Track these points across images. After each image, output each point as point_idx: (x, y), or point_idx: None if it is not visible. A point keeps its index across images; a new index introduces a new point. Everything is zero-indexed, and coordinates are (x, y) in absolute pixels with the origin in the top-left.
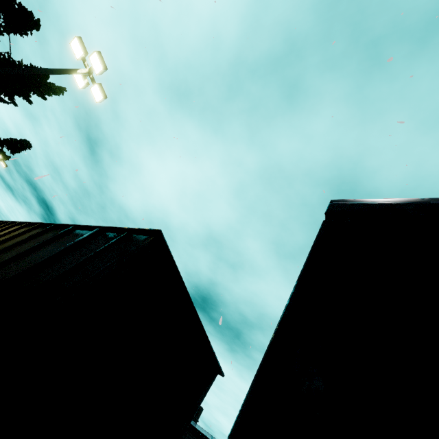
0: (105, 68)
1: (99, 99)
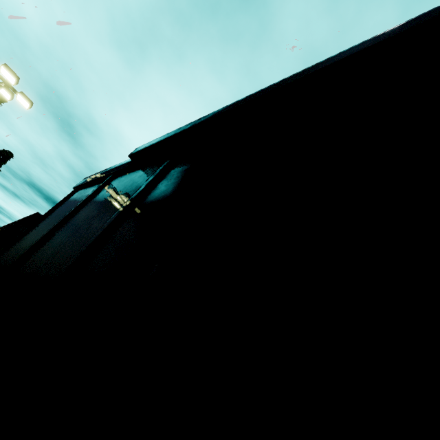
0: (17, 78)
1: (27, 106)
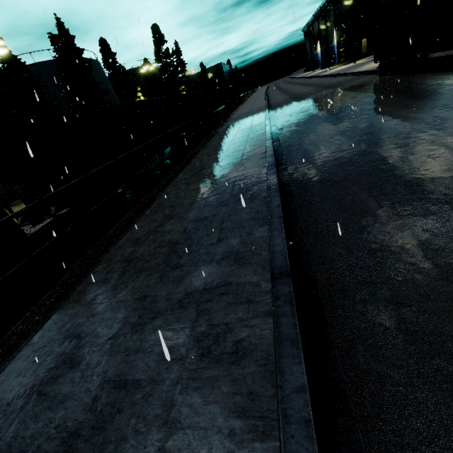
0: None
1: None
